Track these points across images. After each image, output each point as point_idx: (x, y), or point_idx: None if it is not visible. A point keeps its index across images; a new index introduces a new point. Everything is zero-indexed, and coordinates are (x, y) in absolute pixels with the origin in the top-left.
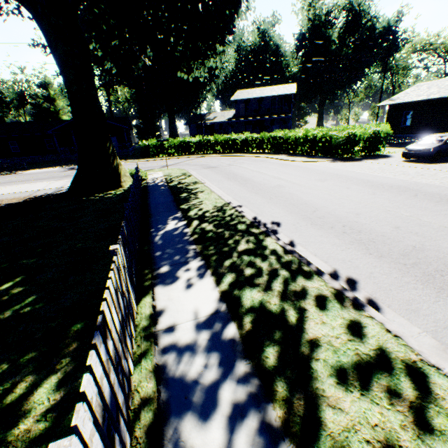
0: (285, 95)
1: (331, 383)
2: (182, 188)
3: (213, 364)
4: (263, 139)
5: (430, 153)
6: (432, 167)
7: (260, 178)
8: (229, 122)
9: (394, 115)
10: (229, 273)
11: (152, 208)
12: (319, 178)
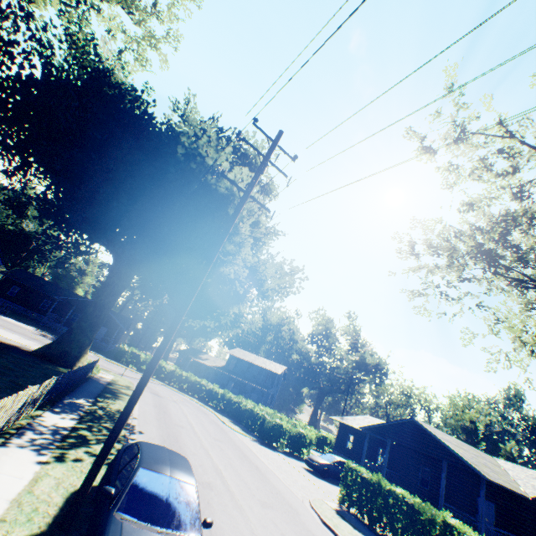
0: (272, 371)
1: (83, 450)
2: (114, 391)
3: (50, 431)
4: (224, 396)
5: (320, 466)
6: (310, 476)
7: (178, 417)
8: (214, 369)
9: (342, 433)
10: (86, 425)
11: (80, 389)
12: (217, 438)
